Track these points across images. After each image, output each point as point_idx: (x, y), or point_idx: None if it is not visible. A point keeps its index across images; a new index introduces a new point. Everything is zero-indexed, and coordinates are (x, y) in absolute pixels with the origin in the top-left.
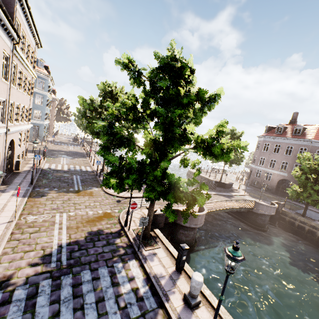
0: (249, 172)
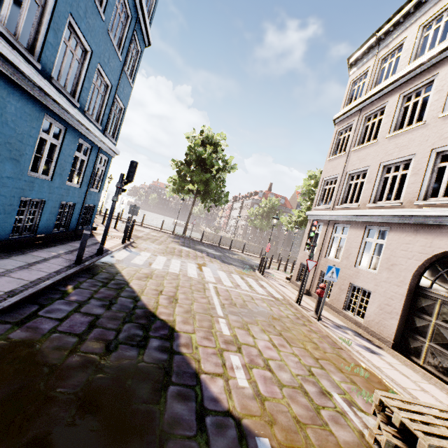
0: (245, 229)
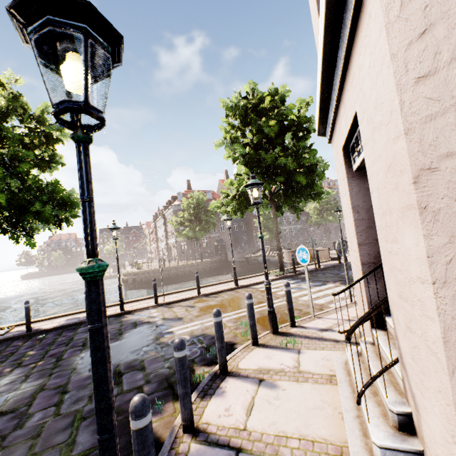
0: (179, 248)
